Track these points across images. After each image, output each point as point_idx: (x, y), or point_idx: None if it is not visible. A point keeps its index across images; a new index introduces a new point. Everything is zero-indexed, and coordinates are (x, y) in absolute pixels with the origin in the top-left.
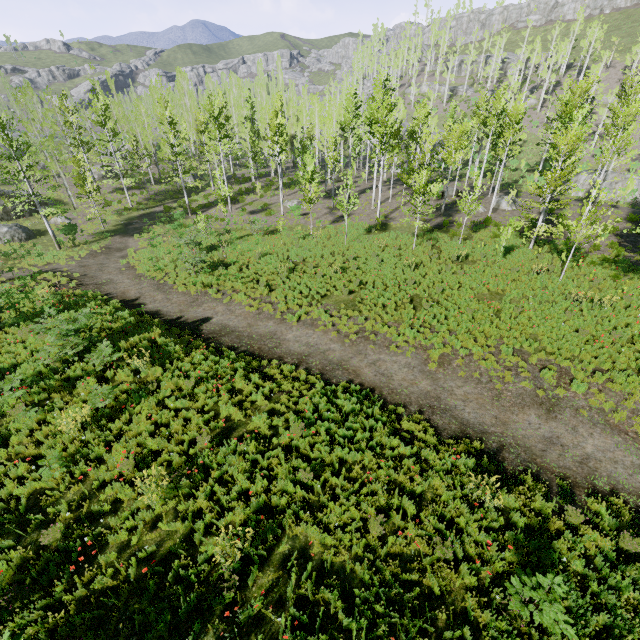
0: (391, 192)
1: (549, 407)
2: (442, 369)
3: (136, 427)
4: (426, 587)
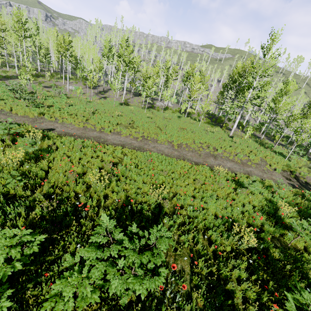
0: (125, 91)
1: (214, 157)
2: (179, 148)
3: (59, 163)
4: (219, 196)
